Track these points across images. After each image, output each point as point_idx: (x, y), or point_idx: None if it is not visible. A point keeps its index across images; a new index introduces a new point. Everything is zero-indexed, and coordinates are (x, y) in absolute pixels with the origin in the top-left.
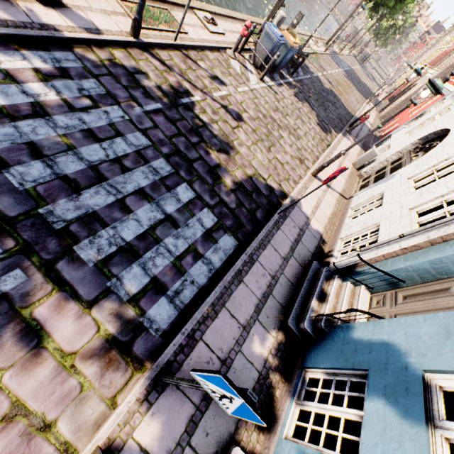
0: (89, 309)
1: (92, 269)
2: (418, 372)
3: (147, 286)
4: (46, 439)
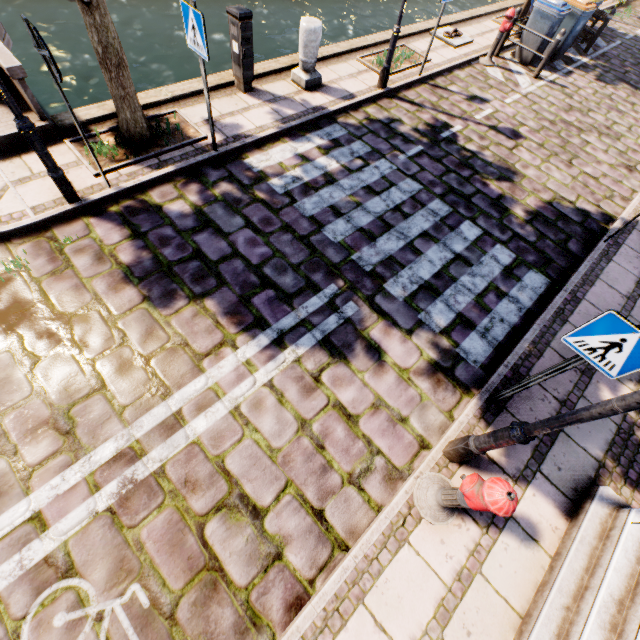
0: (409, 336)
1: (402, 303)
2: None
3: (454, 321)
4: (405, 428)
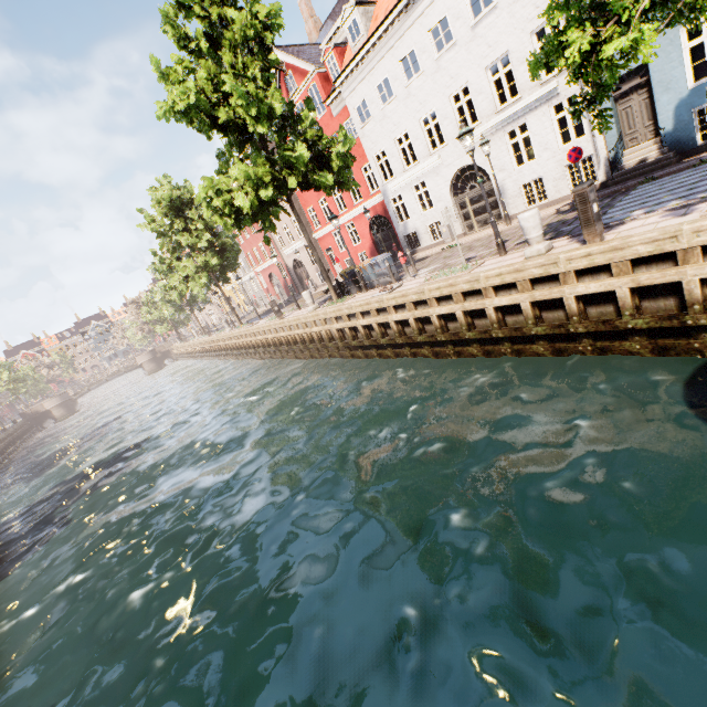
0: None
1: None
2: (689, 91)
3: None
4: None
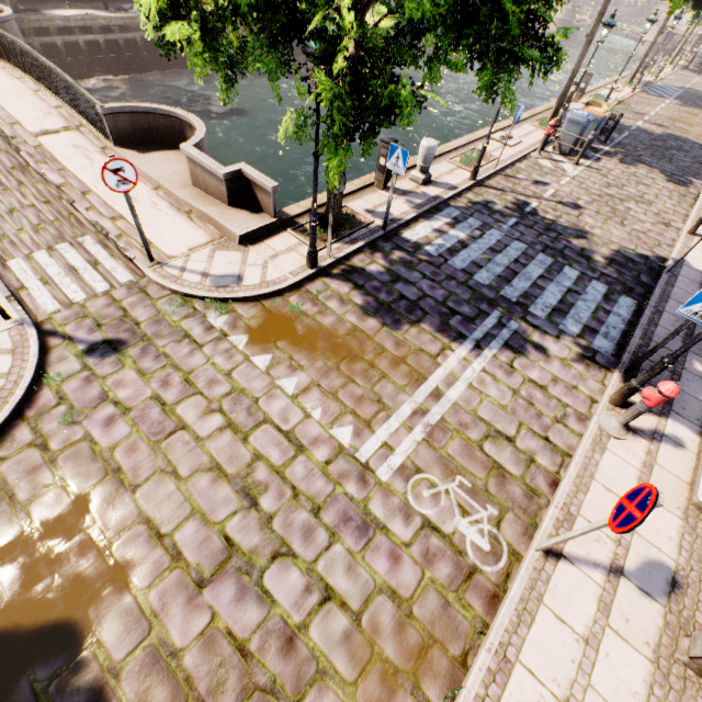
0: (558, 339)
1: (545, 320)
2: None
3: (583, 329)
4: (578, 392)
